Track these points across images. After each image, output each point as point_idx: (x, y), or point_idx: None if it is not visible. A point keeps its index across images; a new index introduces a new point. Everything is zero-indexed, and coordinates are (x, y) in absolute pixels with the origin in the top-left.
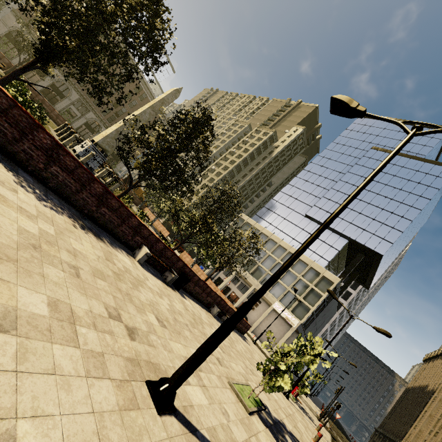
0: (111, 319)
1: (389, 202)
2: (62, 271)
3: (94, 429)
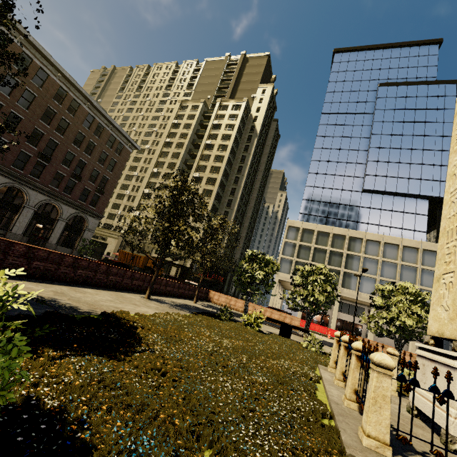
0: None
1: (442, 141)
2: None
3: None
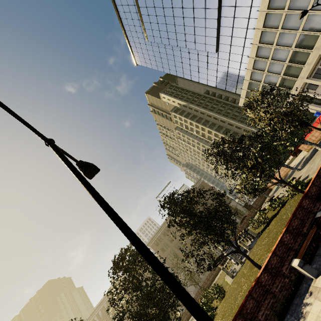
0: None
1: None
2: None
3: None
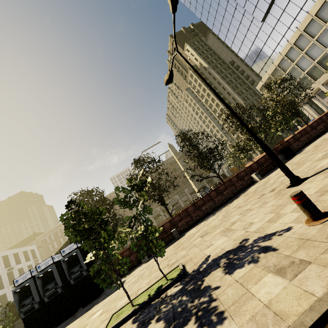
0: (261, 198)
1: None
2: (235, 211)
3: (272, 207)
